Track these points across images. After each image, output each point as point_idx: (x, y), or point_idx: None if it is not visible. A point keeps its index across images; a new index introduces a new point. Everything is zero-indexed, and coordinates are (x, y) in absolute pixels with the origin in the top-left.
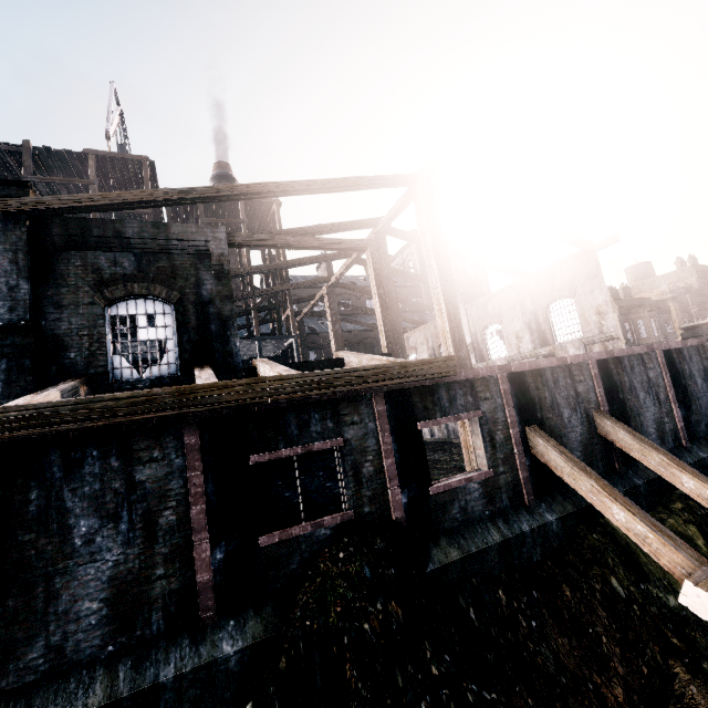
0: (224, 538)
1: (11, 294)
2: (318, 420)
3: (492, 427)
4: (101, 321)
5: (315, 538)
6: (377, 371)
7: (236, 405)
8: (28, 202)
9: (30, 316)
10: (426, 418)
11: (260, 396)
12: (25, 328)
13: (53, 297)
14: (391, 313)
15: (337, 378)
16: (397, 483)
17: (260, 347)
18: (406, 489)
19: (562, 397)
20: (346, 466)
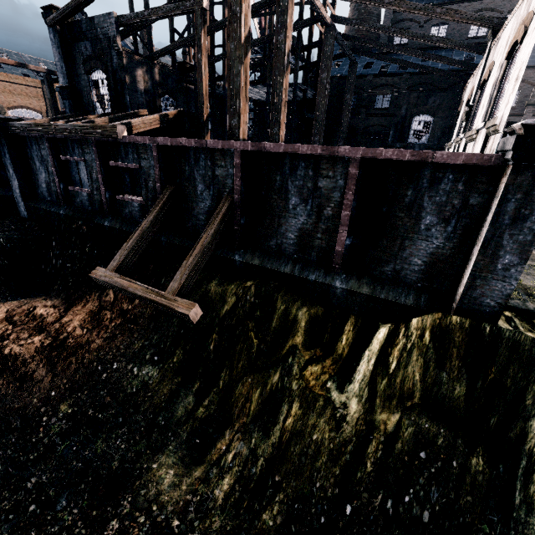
0: (62, 182)
1: (62, 71)
2: (77, 148)
3: (147, 178)
4: (88, 83)
5: (82, 194)
6: (84, 128)
7: (48, 134)
8: (52, 19)
9: (69, 81)
10: (115, 160)
11: (52, 132)
12: (67, 87)
13: (75, 70)
14: (275, 70)
15: (72, 129)
16: (103, 187)
17: (268, 93)
18: (108, 191)
19: (199, 174)
20: (88, 172)
